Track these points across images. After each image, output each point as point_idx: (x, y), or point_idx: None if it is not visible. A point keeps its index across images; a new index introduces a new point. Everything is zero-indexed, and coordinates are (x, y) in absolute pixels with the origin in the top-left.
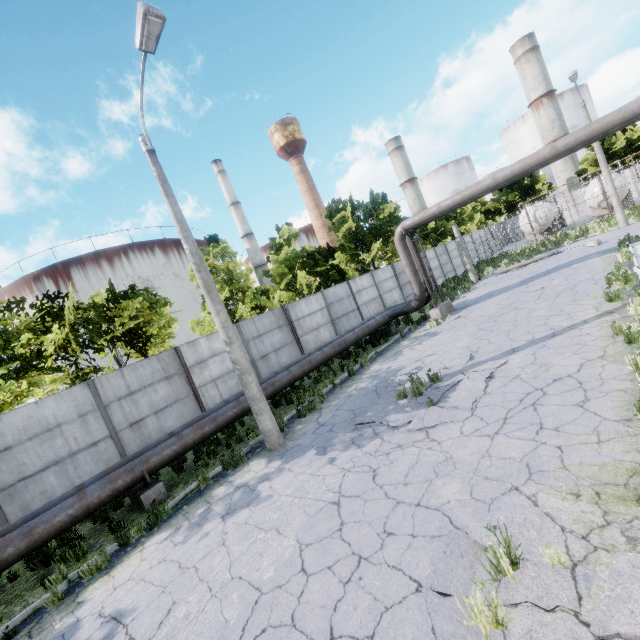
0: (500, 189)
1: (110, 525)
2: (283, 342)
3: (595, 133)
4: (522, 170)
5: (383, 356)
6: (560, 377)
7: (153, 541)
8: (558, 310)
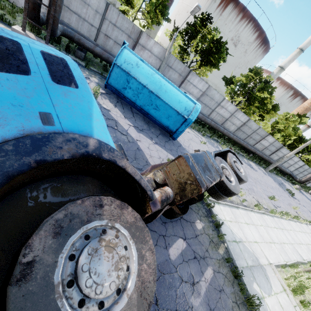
0: None
1: (246, 152)
2: (272, 150)
3: None
4: None
5: (282, 178)
6: (308, 214)
7: (253, 163)
8: None
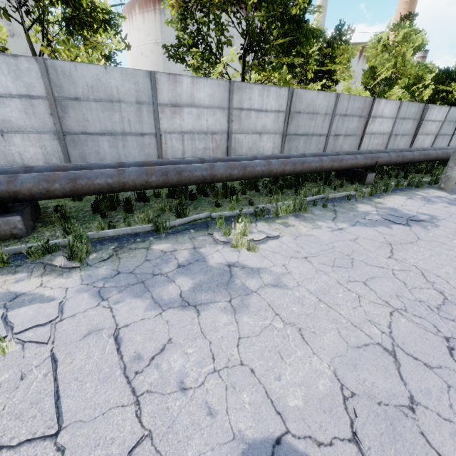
0: None
1: (352, 180)
2: (408, 132)
3: None
4: None
5: None
6: None
7: (397, 197)
8: None
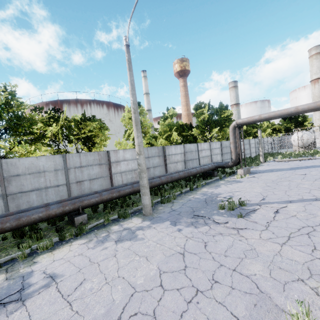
0: (284, 119)
1: (56, 228)
2: (158, 164)
3: None
4: (314, 107)
5: (209, 185)
6: None
7: (77, 242)
8: (317, 187)
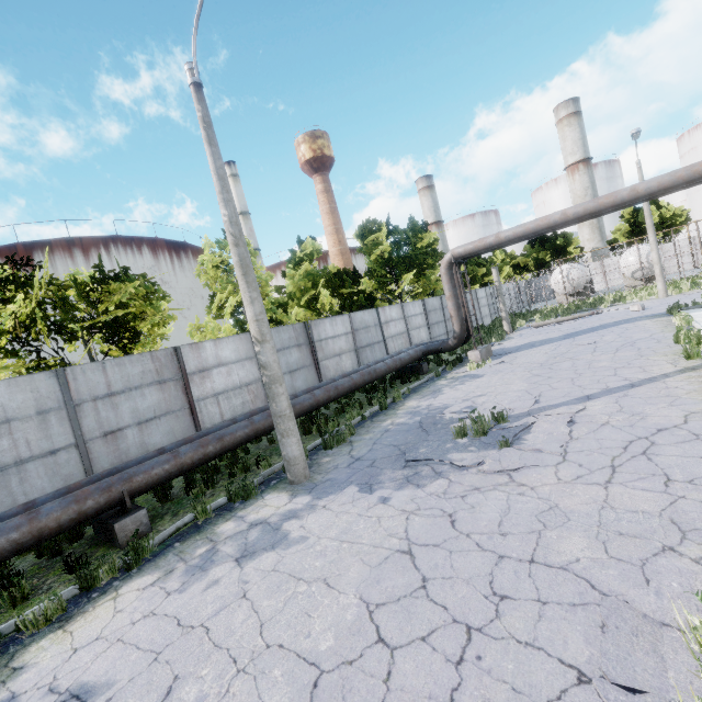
0: (532, 245)
1: (67, 560)
2: (300, 363)
3: (680, 181)
4: (596, 209)
5: (418, 393)
6: (665, 427)
7: (132, 586)
8: (625, 363)
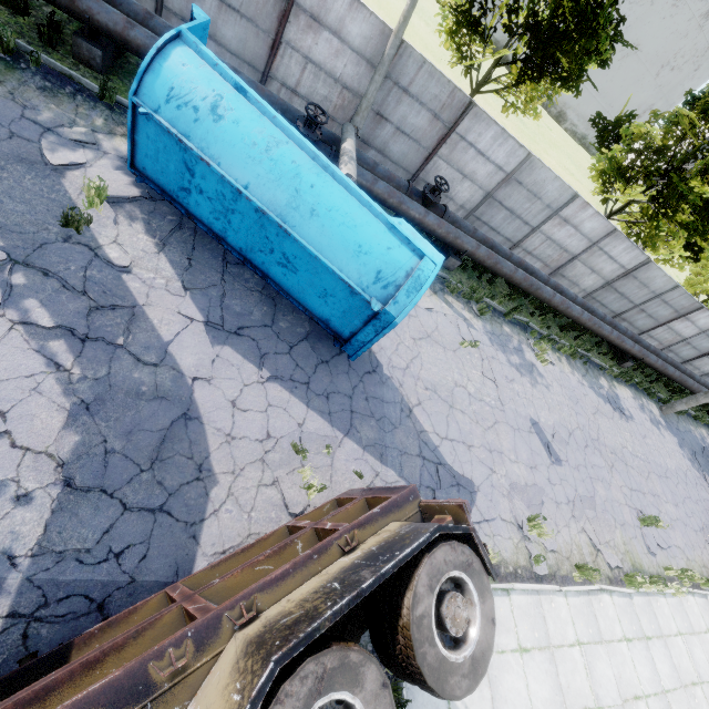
0: None
1: (615, 356)
2: (701, 349)
3: None
4: None
5: None
6: None
7: (628, 391)
8: None
